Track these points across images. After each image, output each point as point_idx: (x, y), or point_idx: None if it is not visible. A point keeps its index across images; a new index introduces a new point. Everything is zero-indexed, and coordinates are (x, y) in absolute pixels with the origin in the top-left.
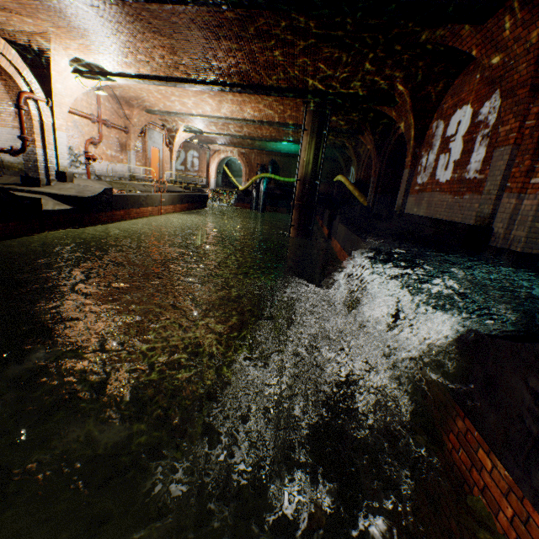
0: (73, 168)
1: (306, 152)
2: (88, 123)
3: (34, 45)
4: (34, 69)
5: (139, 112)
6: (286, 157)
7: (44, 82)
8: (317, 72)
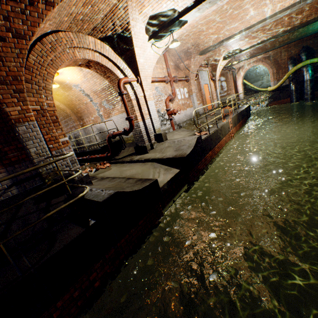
0: (162, 127)
1: None
2: (164, 85)
3: (117, 28)
4: (123, 55)
5: (194, 57)
6: None
7: (131, 63)
8: None
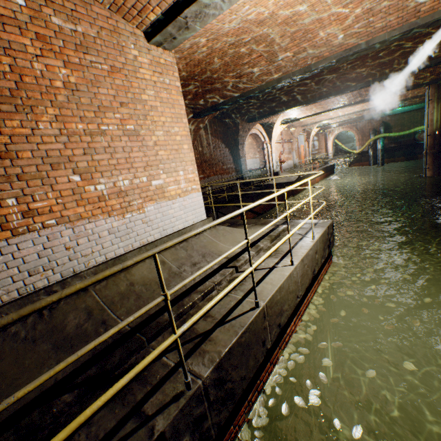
0: (276, 169)
1: (432, 115)
2: (278, 145)
3: (269, 121)
4: (266, 130)
5: (297, 129)
6: (396, 115)
7: (268, 134)
8: (440, 71)
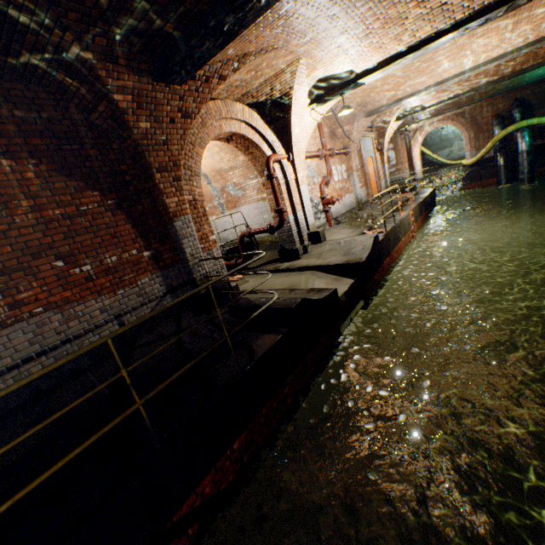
0: (316, 222)
1: None
2: (317, 162)
3: (274, 93)
4: (272, 125)
5: (358, 121)
6: (544, 83)
7: (282, 135)
8: None
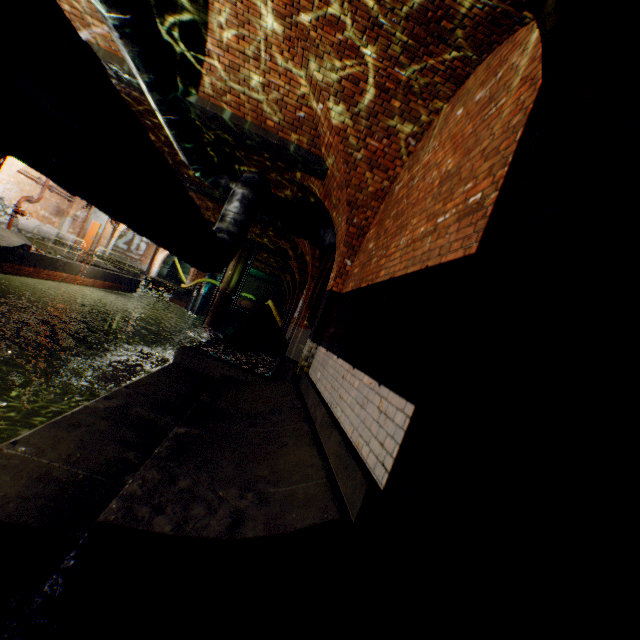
0: None
1: (231, 272)
2: (33, 184)
3: None
4: None
5: None
6: None
7: None
8: None
